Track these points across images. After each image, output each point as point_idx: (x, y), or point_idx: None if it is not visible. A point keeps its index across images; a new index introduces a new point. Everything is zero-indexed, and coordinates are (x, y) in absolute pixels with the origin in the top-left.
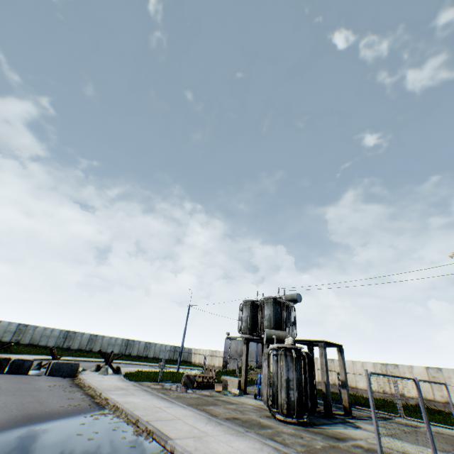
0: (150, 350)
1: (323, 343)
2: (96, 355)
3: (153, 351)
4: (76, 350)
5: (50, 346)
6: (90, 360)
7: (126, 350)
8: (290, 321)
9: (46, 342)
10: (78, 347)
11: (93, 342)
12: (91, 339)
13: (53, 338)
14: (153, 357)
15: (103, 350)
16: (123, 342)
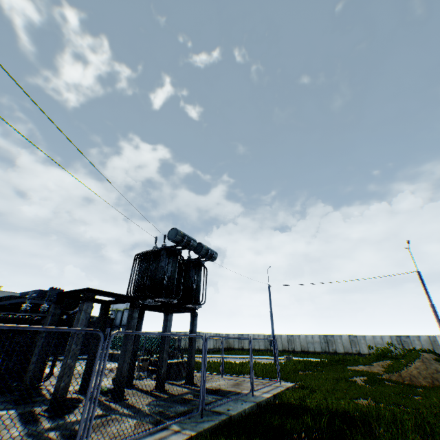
0: (360, 345)
1: (55, 297)
2: (279, 353)
3: (365, 346)
4: (281, 350)
5: (261, 349)
6: (244, 356)
7: (328, 347)
8: (159, 273)
9: (258, 346)
10: (281, 348)
11: (292, 342)
12: (288, 339)
13: (261, 342)
14: (368, 353)
15: (304, 349)
16: (321, 338)
